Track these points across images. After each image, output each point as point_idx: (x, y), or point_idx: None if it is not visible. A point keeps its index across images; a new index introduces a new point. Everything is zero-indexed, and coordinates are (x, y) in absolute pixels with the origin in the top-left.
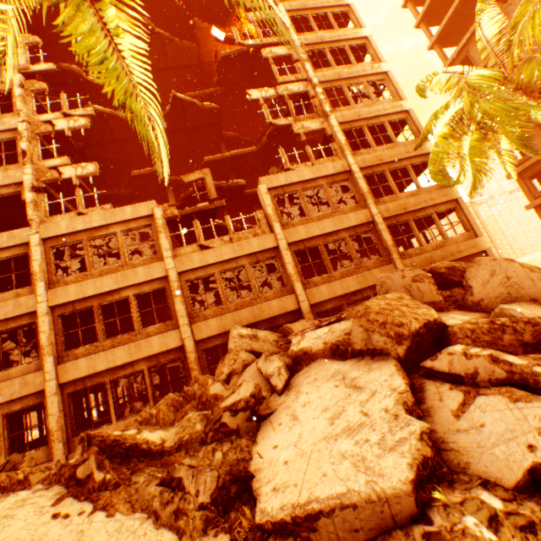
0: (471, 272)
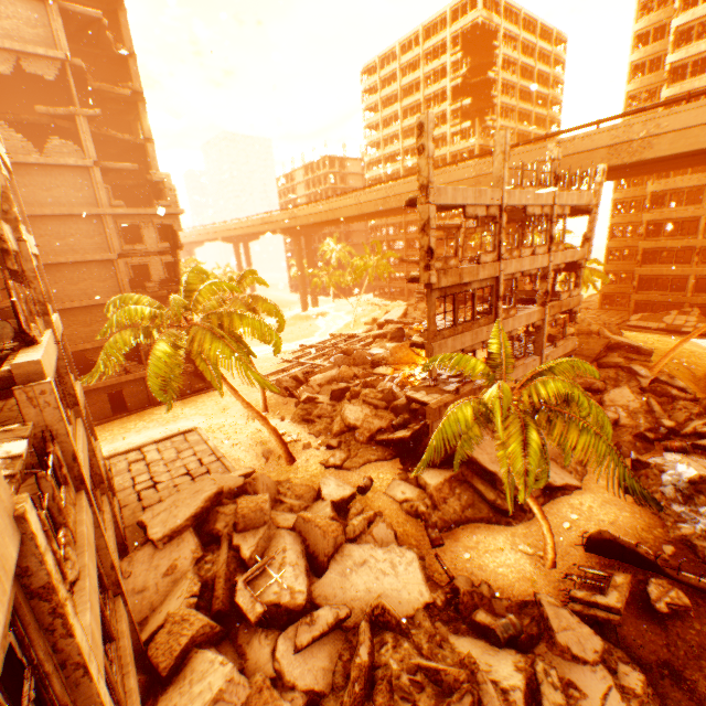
0: (258, 486)
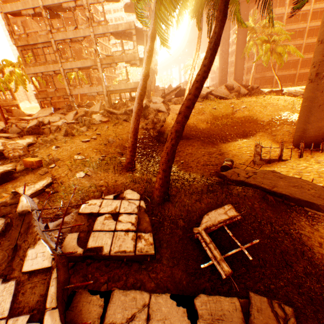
0: (14, 111)
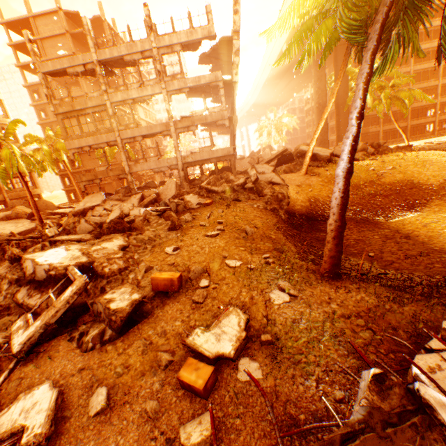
0: (39, 202)
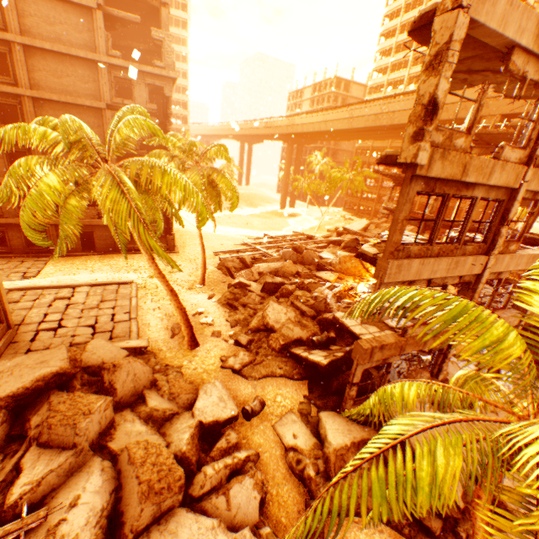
0: (118, 376)
